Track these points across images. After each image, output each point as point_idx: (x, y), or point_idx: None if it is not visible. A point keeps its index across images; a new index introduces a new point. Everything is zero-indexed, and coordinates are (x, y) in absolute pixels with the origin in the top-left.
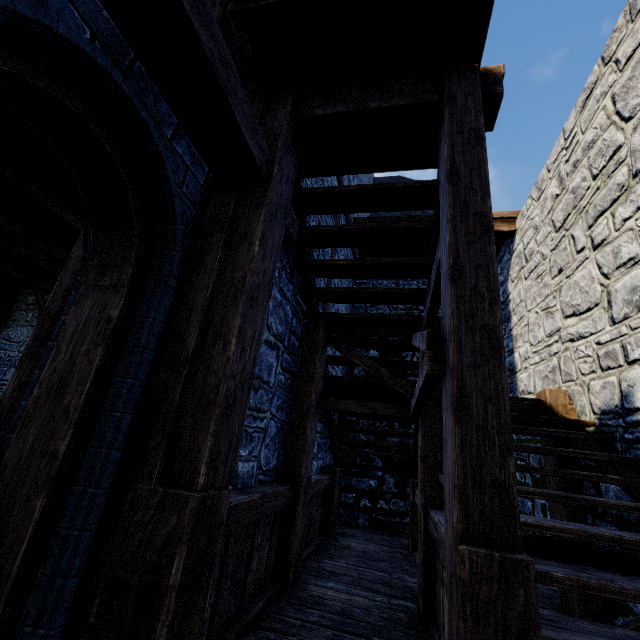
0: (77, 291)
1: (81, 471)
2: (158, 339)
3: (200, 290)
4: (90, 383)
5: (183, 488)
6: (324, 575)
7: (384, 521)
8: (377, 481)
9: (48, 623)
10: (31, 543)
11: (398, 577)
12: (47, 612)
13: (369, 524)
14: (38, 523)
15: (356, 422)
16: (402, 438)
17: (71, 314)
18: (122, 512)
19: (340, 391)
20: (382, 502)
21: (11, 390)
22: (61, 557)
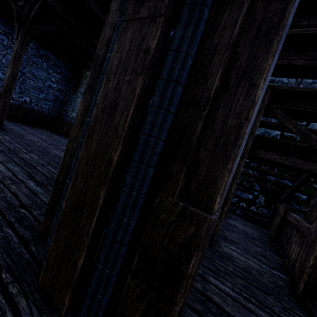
0: (117, 31)
1: (127, 177)
2: (186, 76)
3: (226, 28)
4: (133, 109)
5: (198, 207)
6: (227, 240)
7: (252, 216)
8: (253, 196)
9: (111, 267)
10: (99, 217)
11: (269, 254)
12: (110, 261)
13: (242, 215)
14: (102, 206)
15: (248, 163)
16: (277, 178)
17: (115, 47)
18: (151, 209)
19: (257, 145)
20: (253, 207)
21: (81, 111)
22: (116, 231)
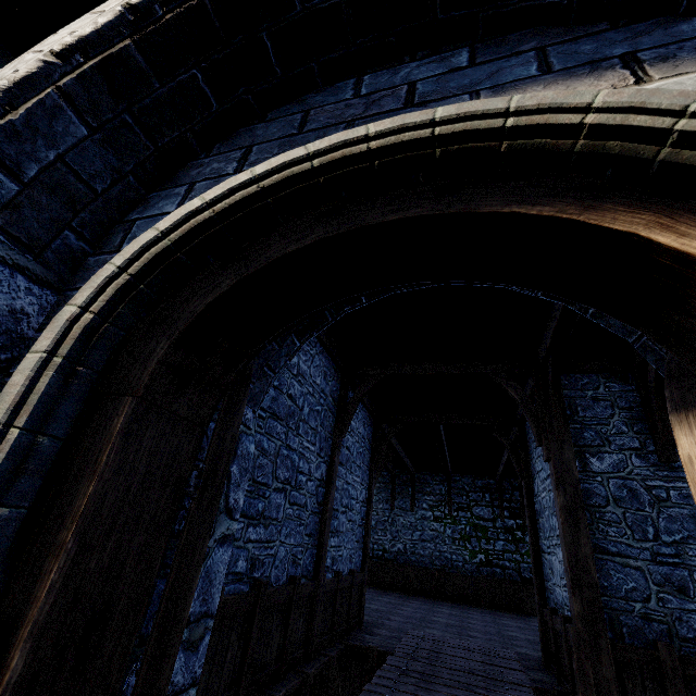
0: None
1: None
2: None
3: None
4: None
5: None
6: None
7: None
8: None
9: None
10: None
11: None
12: None
13: None
14: None
15: None
16: None
17: None
18: None
19: None
20: None
21: None
22: None
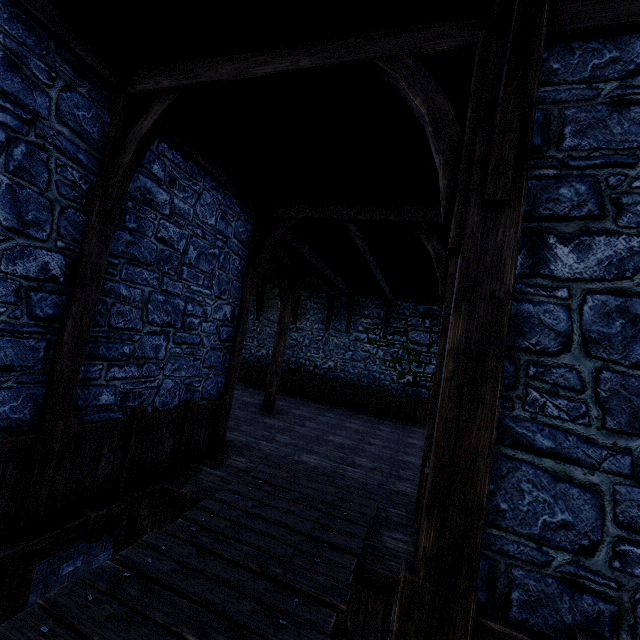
0: None
1: None
2: None
3: None
4: None
5: None
6: None
7: None
8: None
9: None
10: None
11: None
12: None
13: None
14: None
15: None
16: None
17: None
18: None
19: None
20: None
21: None
22: None
